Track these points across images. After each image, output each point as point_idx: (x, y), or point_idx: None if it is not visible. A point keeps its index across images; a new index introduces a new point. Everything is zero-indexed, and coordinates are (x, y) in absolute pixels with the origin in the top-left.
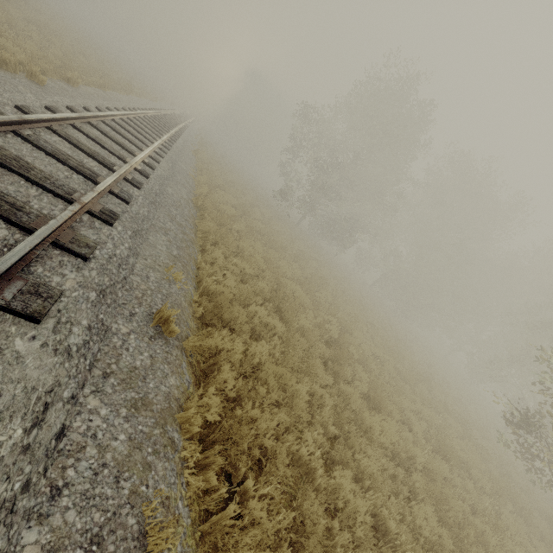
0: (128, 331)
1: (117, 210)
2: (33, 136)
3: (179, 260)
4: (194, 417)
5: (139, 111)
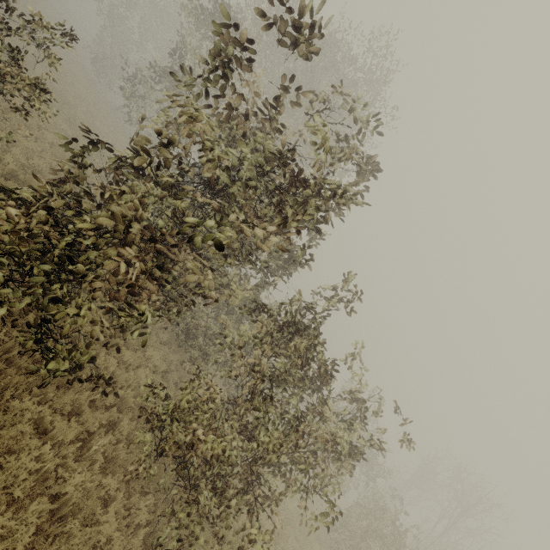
0: None
1: None
2: None
3: None
4: None
5: None
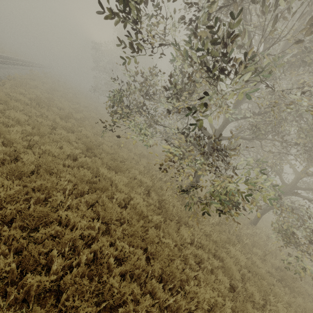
0: None
1: None
2: None
3: None
4: None
5: None
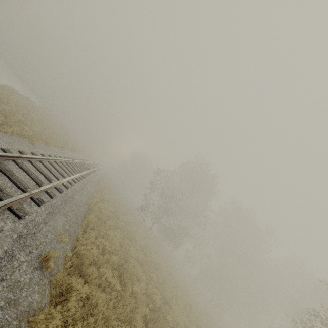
0: (24, 260)
1: (45, 200)
2: (21, 163)
3: (68, 232)
4: (41, 323)
5: (75, 159)
